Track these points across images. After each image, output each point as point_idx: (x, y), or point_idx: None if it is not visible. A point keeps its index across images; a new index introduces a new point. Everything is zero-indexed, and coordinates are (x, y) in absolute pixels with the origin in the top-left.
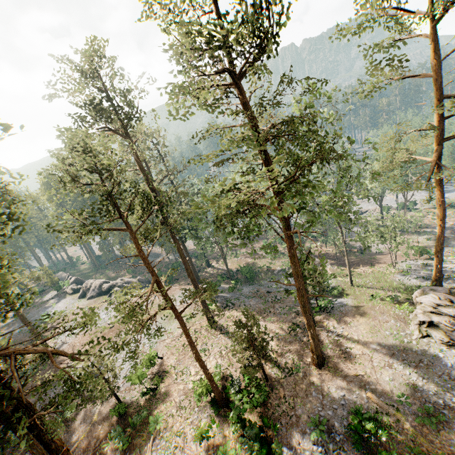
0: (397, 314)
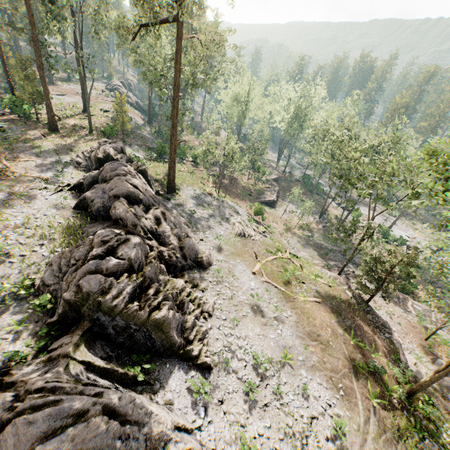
0: None
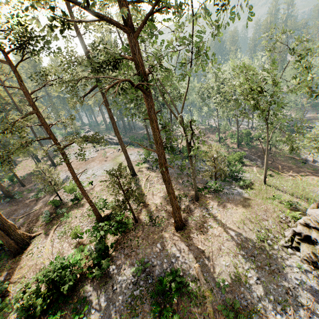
0: (280, 218)
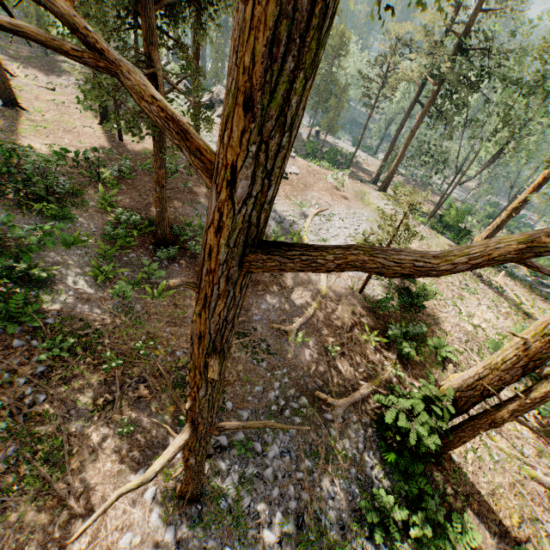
0: None
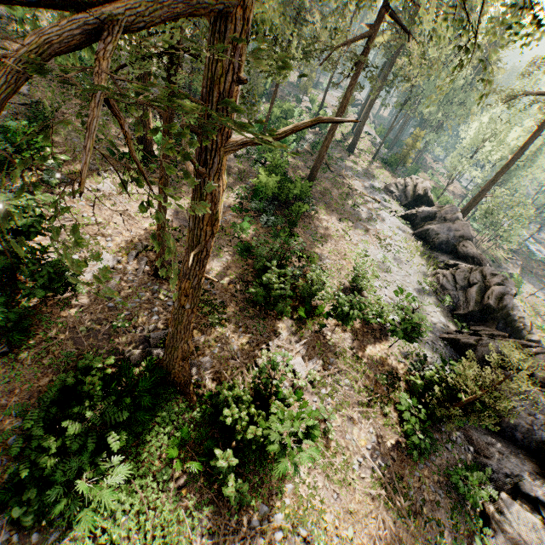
0: None
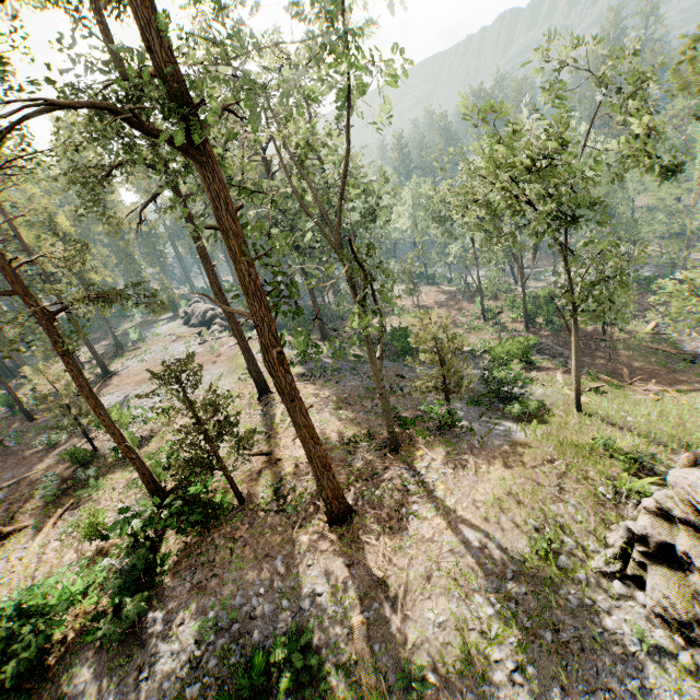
0: (601, 495)
